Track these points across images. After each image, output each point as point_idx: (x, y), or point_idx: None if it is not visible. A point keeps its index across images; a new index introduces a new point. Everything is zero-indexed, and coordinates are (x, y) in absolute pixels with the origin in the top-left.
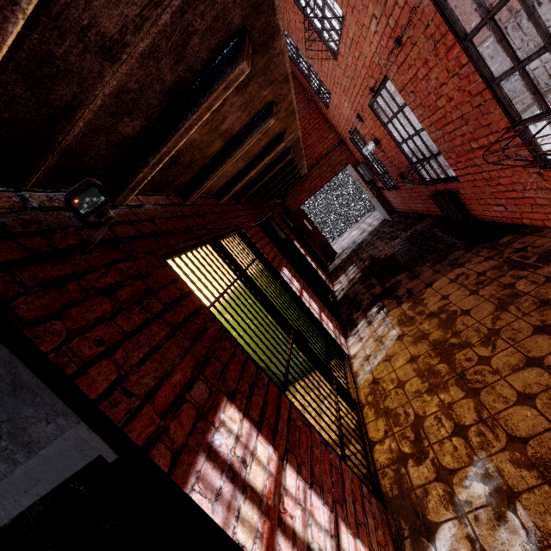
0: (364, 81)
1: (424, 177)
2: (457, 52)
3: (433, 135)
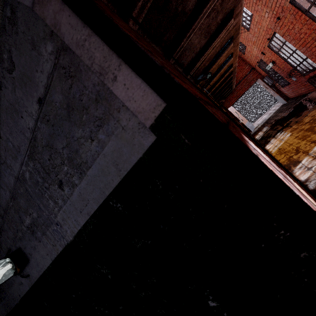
0: (264, 36)
1: (299, 70)
2: (304, 17)
3: (301, 50)
